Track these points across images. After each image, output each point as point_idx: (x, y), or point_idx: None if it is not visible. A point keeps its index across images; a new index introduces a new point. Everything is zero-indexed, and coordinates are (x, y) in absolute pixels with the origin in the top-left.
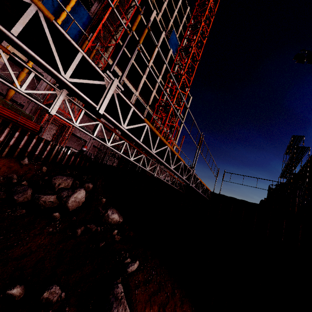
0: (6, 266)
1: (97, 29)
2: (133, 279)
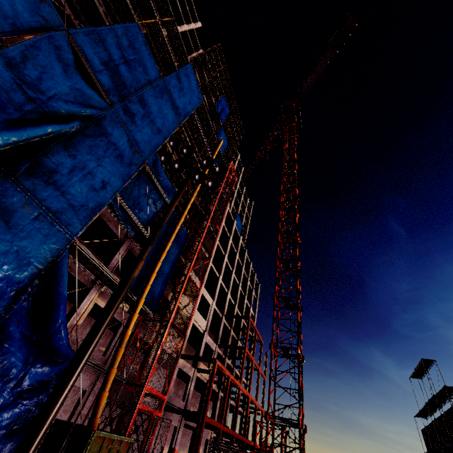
0: None
1: (197, 250)
2: None
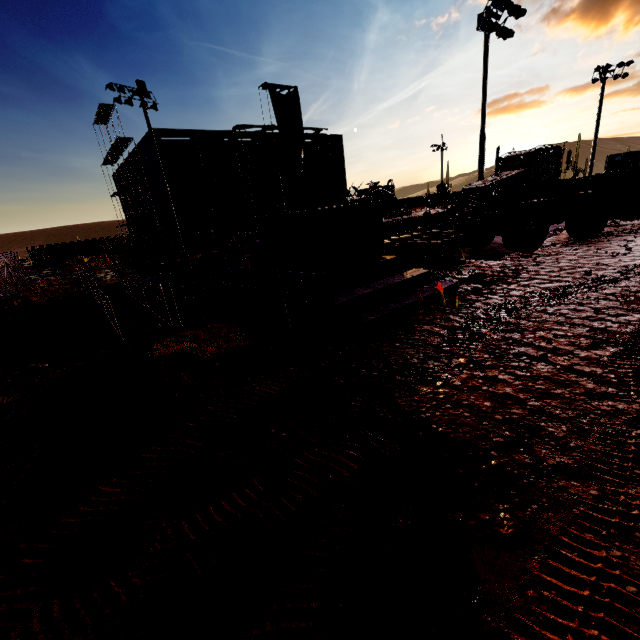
0: None
1: None
2: None
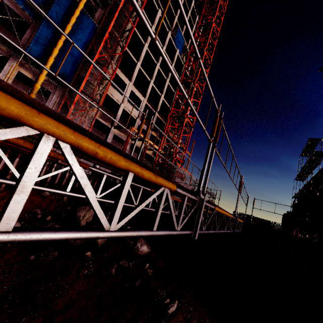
0: (53, 322)
1: (103, 39)
2: (174, 320)
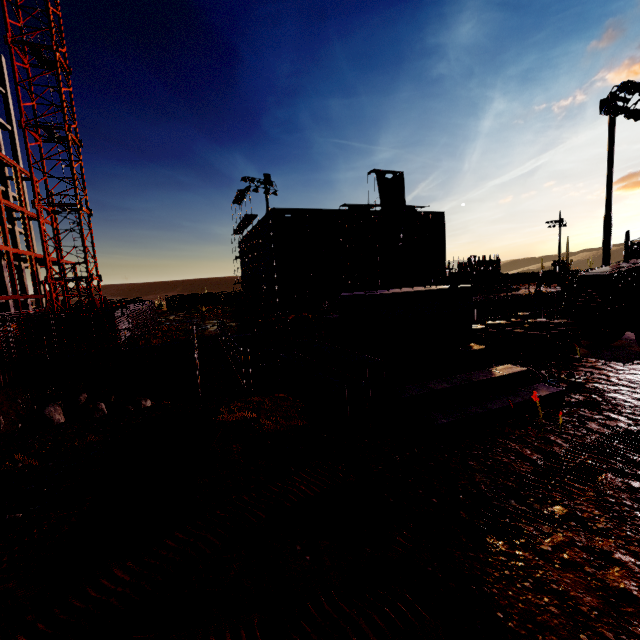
0: None
1: None
2: None
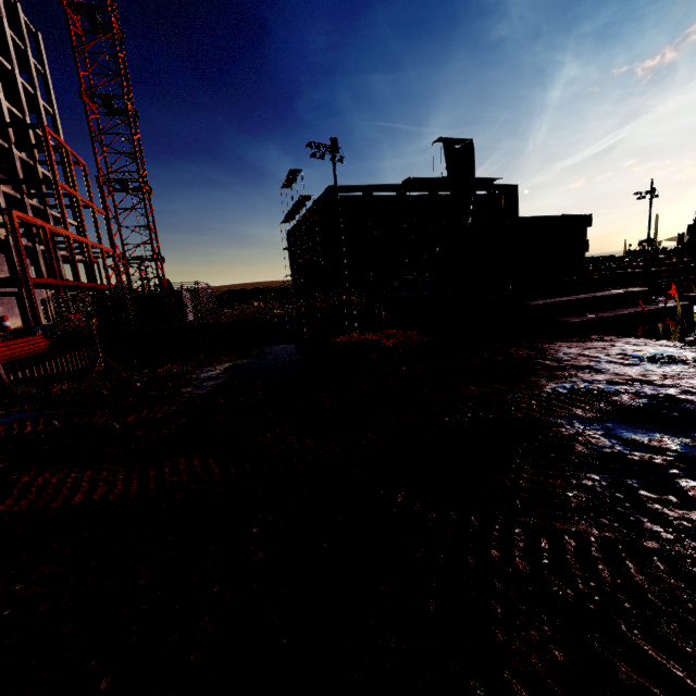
0: None
1: None
2: None
